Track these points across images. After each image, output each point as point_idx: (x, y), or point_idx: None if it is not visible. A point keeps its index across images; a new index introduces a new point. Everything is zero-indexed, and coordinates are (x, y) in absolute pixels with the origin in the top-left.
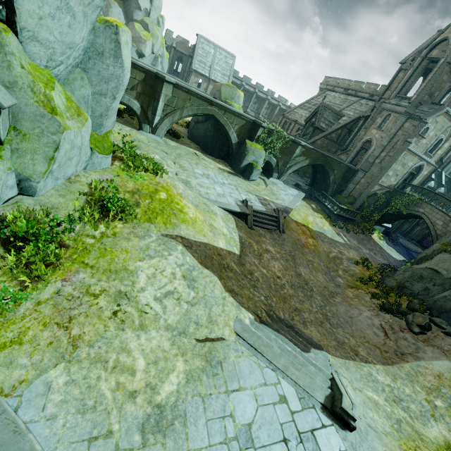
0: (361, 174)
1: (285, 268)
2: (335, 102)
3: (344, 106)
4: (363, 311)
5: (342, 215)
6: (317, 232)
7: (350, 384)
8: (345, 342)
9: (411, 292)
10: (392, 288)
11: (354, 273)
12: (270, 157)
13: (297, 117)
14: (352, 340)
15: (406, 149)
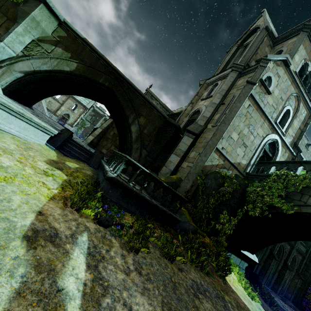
0: (187, 139)
1: None
2: None
3: None
4: None
5: (138, 193)
6: None
7: None
8: None
9: None
10: None
11: None
12: None
13: None
14: None
15: (250, 98)
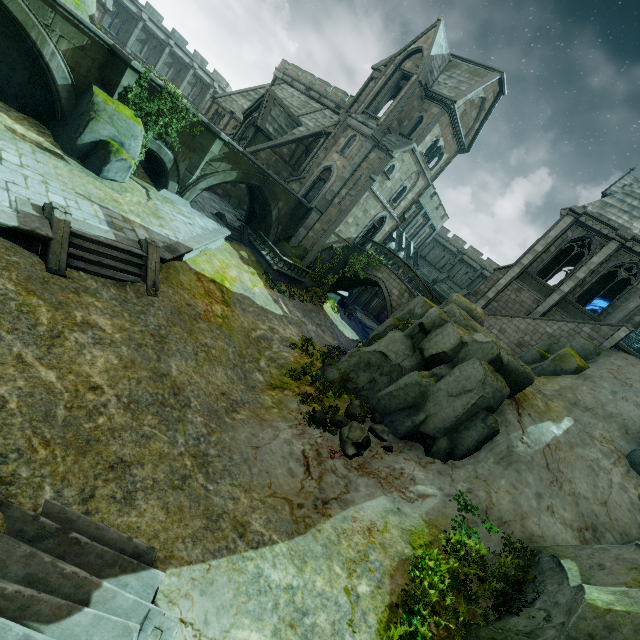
0: (315, 215)
1: (125, 363)
2: (292, 102)
3: (304, 111)
4: (282, 430)
5: (286, 274)
6: (238, 296)
7: (197, 638)
8: (227, 512)
9: (355, 387)
10: (333, 383)
11: (285, 363)
12: (160, 146)
13: (236, 108)
14: (245, 499)
15: (370, 190)
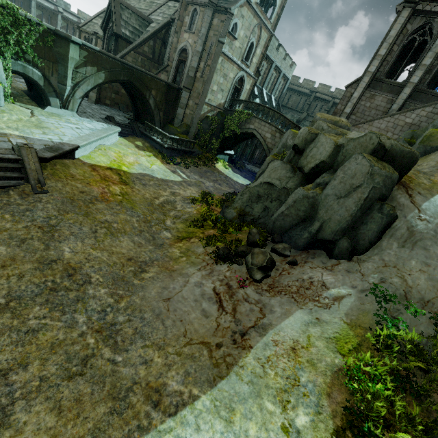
0: (186, 94)
1: (3, 263)
2: (140, 7)
3: (151, 10)
4: (192, 274)
5: (177, 149)
6: (137, 175)
7: None
8: (137, 382)
9: (252, 218)
10: (232, 221)
11: (189, 217)
12: (24, 66)
13: (97, 29)
14: (158, 358)
15: (222, 54)
